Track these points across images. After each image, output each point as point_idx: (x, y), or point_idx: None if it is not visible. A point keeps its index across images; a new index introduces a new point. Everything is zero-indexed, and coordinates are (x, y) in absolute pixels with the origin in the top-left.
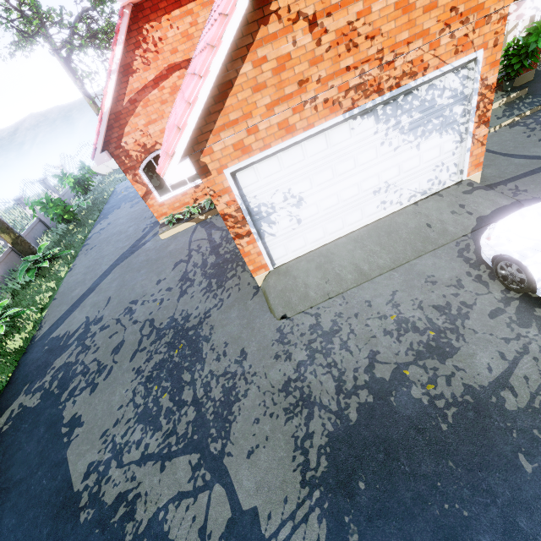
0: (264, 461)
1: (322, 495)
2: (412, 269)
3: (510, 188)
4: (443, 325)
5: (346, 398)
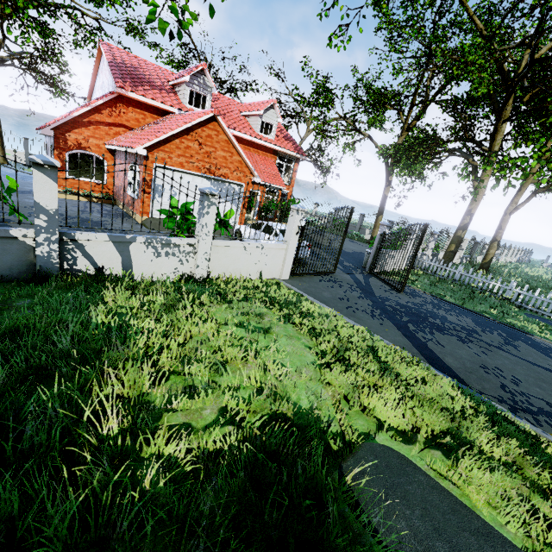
0: None
1: None
2: None
3: None
4: None
5: None
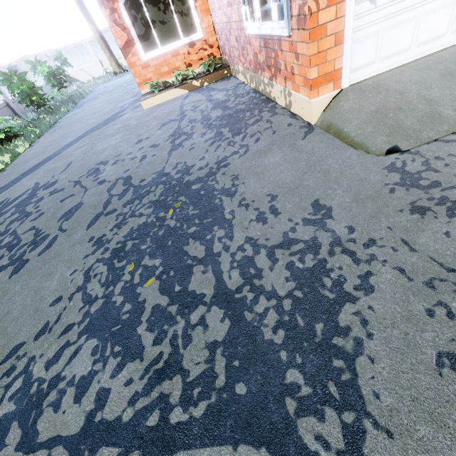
0: None
1: None
2: None
3: None
4: None
5: None
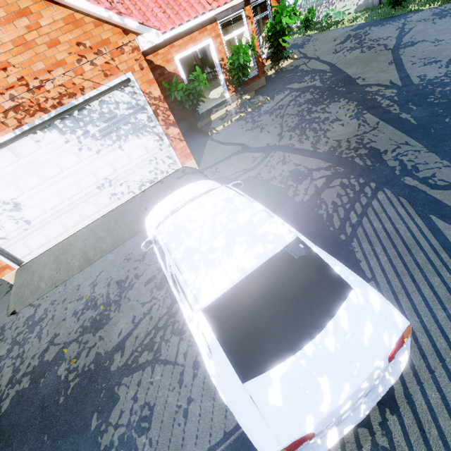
0: None
1: None
2: (122, 249)
3: (213, 170)
4: (113, 299)
5: (10, 388)
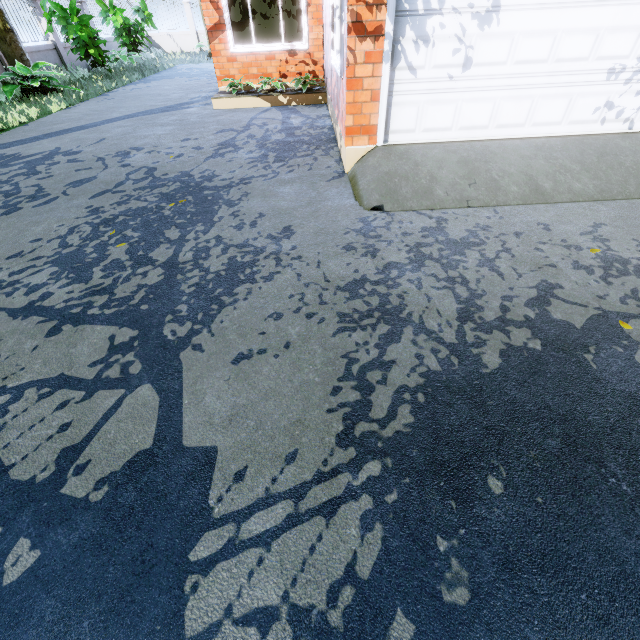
0: (266, 376)
1: (386, 475)
2: (634, 207)
3: None
4: None
5: (479, 330)
